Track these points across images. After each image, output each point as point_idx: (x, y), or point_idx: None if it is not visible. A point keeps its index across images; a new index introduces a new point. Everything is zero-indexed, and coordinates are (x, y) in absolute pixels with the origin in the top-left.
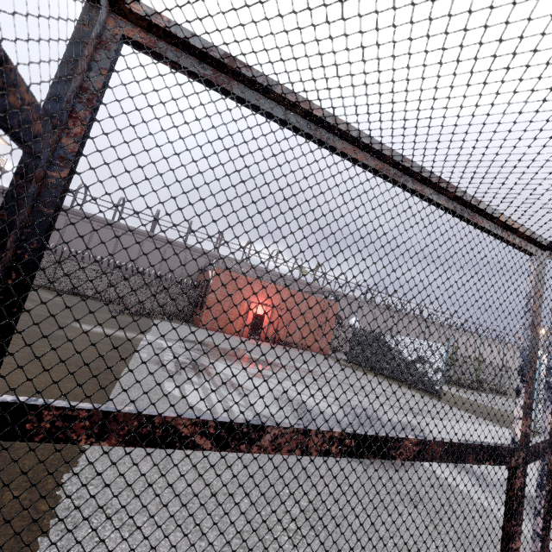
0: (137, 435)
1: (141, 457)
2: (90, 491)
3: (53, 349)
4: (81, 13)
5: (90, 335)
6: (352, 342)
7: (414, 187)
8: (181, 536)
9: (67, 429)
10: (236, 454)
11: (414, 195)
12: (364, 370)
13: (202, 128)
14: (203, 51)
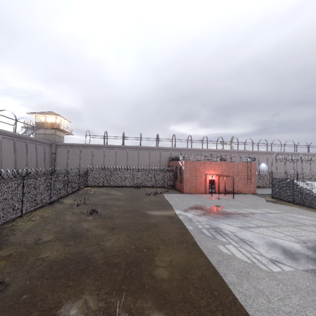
0: None
1: (256, 295)
2: (258, 313)
3: None
4: None
5: (159, 218)
6: (272, 186)
7: None
8: None
9: None
10: None
11: None
12: (286, 203)
13: None
14: None
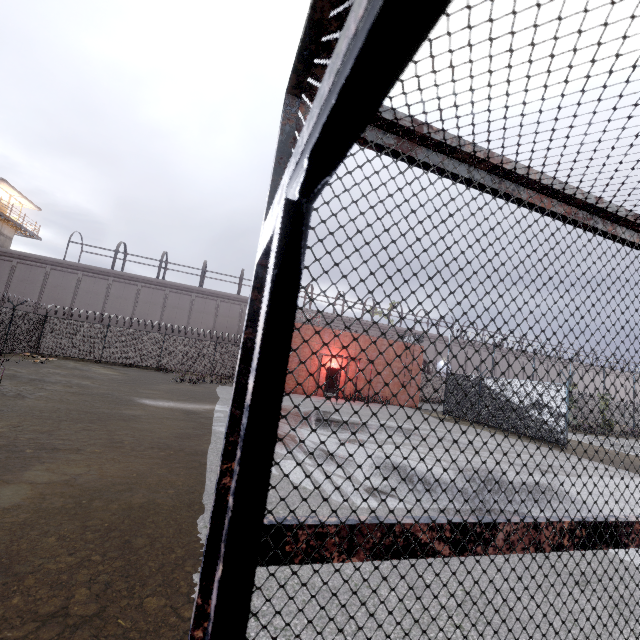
0: (381, 547)
1: None
2: None
3: (298, 464)
4: (284, 108)
5: (160, 411)
6: (446, 391)
7: (605, 228)
8: (340, 639)
9: (321, 547)
10: (474, 557)
11: (606, 237)
12: (465, 422)
13: (395, 203)
14: (393, 121)
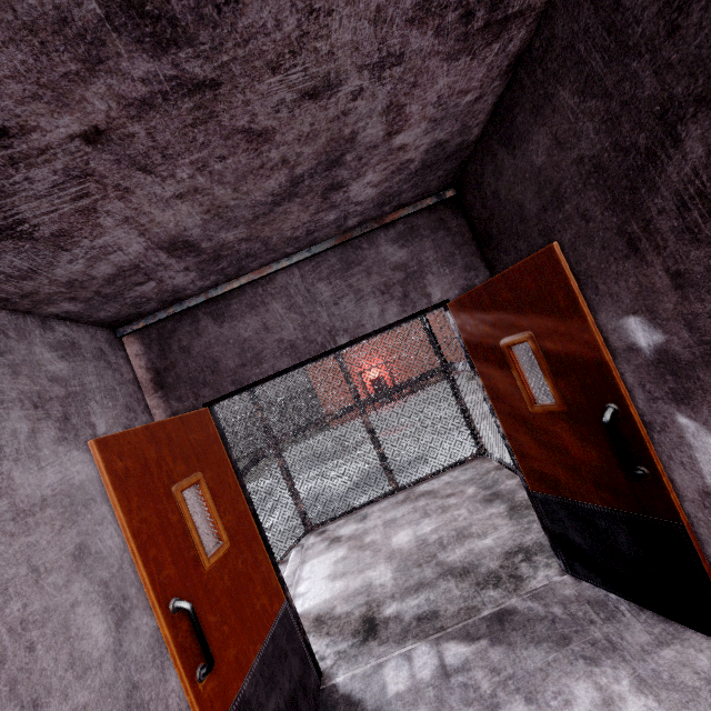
0: None
1: None
2: None
3: None
4: None
5: None
6: None
7: None
8: None
9: None
10: None
11: None
12: None
13: None
14: None
